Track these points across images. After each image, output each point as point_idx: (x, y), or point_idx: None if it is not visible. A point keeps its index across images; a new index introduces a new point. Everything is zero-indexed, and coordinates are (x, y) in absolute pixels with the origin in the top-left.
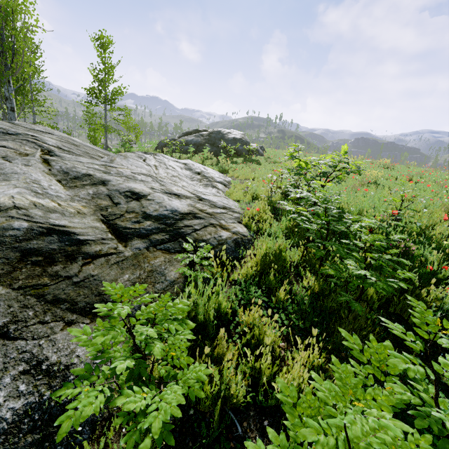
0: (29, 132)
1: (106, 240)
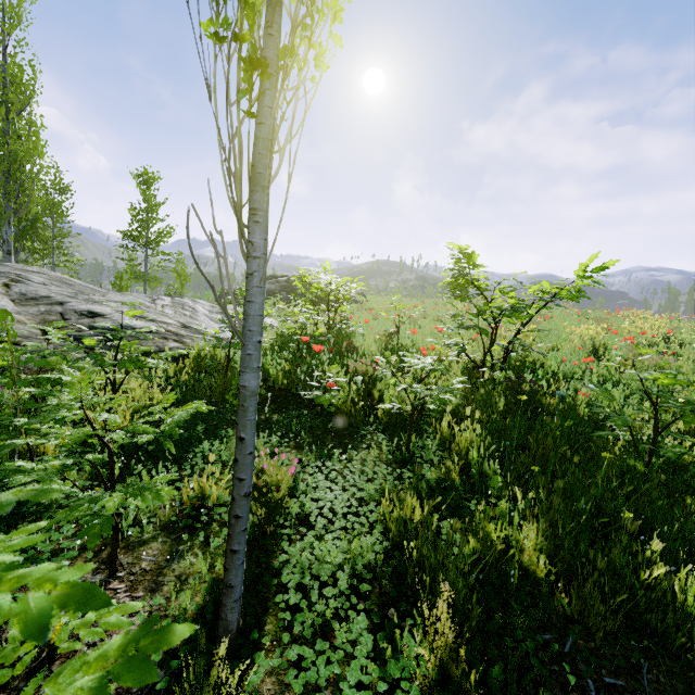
0: (16, 271)
1: (33, 338)
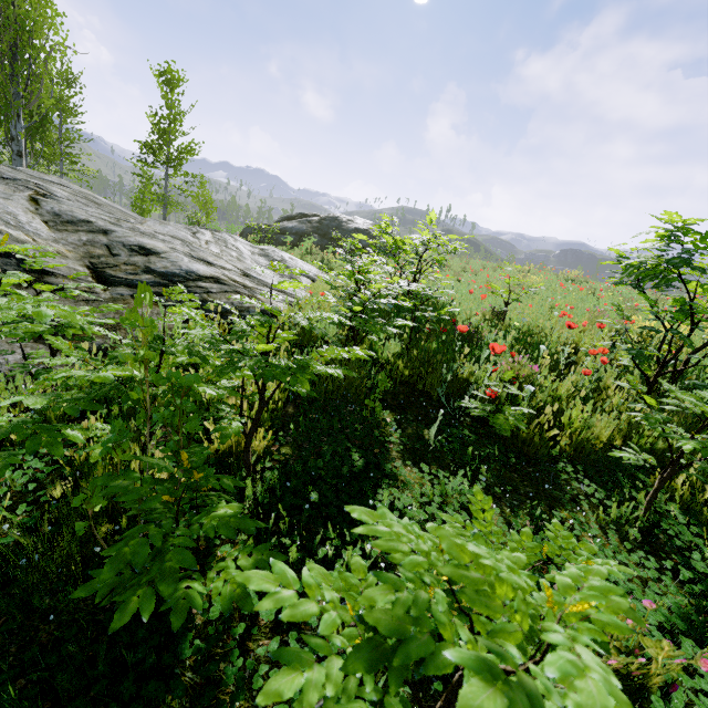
0: (34, 179)
1: (83, 280)
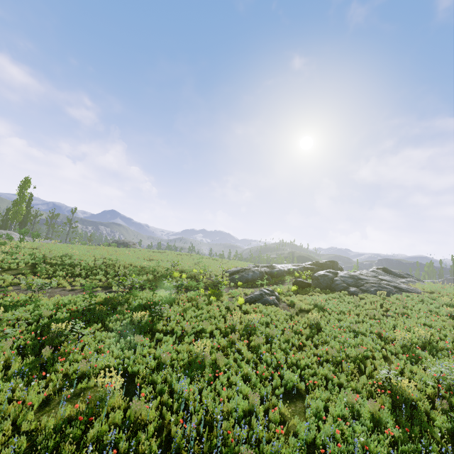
0: (4, 231)
1: None
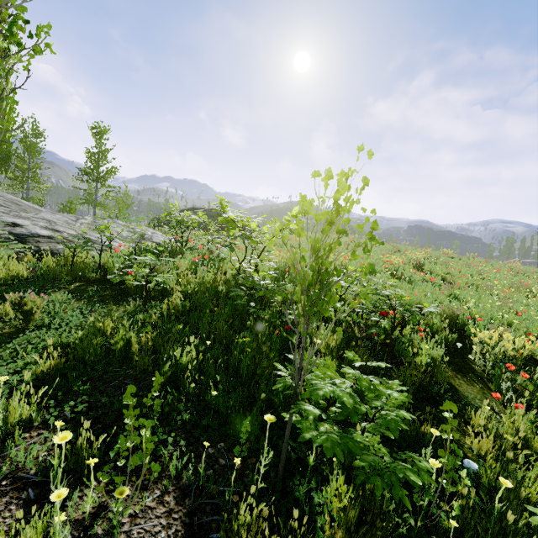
0: None
1: None
